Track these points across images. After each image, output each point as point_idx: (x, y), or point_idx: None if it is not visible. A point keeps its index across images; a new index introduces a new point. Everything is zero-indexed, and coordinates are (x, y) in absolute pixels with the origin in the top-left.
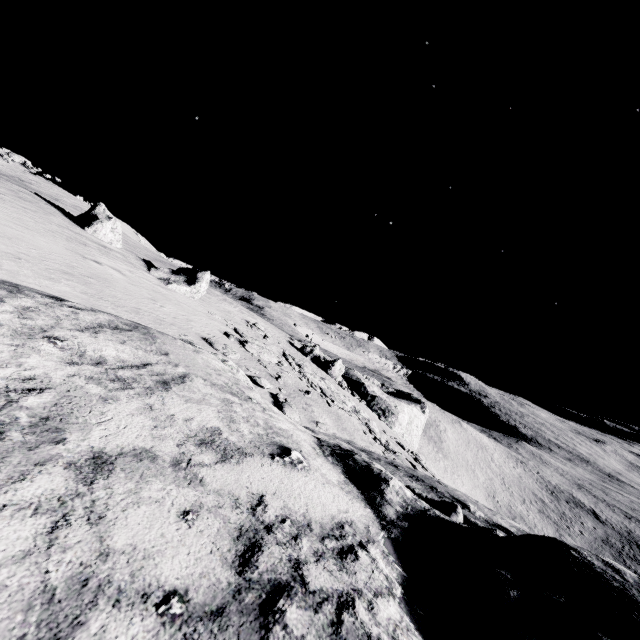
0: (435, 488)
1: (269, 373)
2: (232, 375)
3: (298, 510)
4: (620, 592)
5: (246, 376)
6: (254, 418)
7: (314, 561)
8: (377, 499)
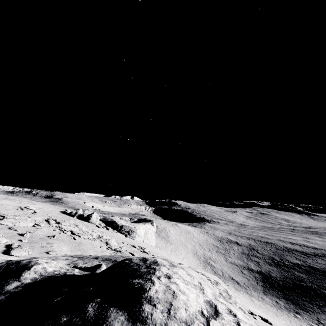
0: (116, 260)
1: (18, 233)
2: None
3: None
4: (133, 270)
5: None
6: None
7: None
8: (9, 282)
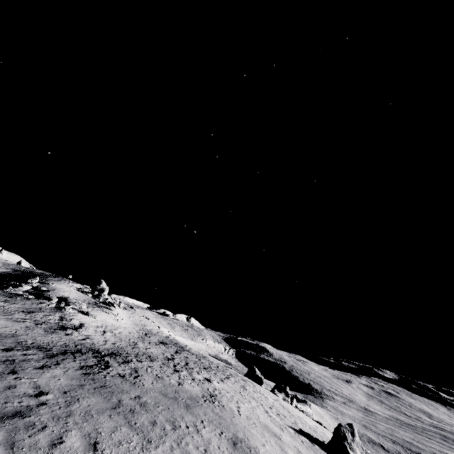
0: None
1: None
2: None
3: None
4: None
5: None
6: None
7: None
8: None
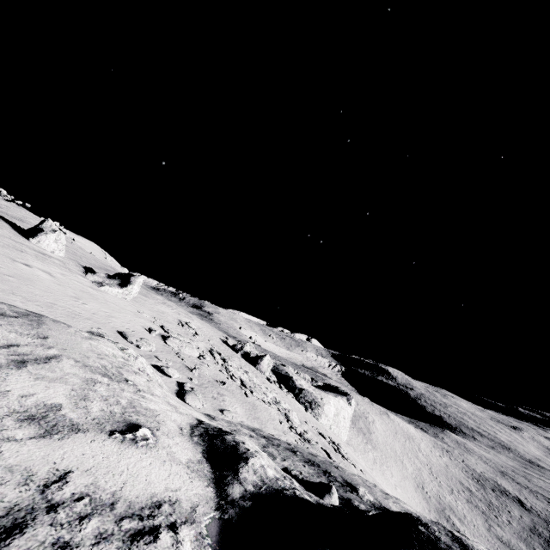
0: (329, 472)
1: (185, 365)
2: (123, 361)
3: (109, 488)
4: None
5: (146, 364)
6: (117, 397)
7: (90, 544)
8: (228, 478)
